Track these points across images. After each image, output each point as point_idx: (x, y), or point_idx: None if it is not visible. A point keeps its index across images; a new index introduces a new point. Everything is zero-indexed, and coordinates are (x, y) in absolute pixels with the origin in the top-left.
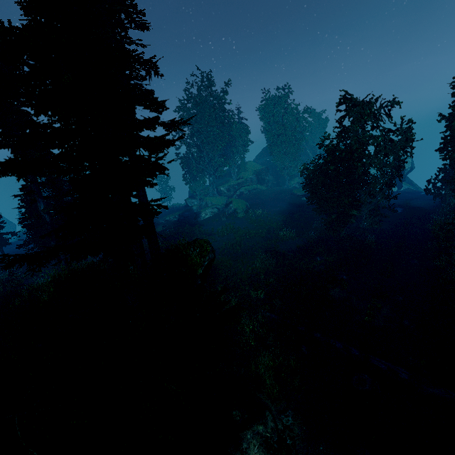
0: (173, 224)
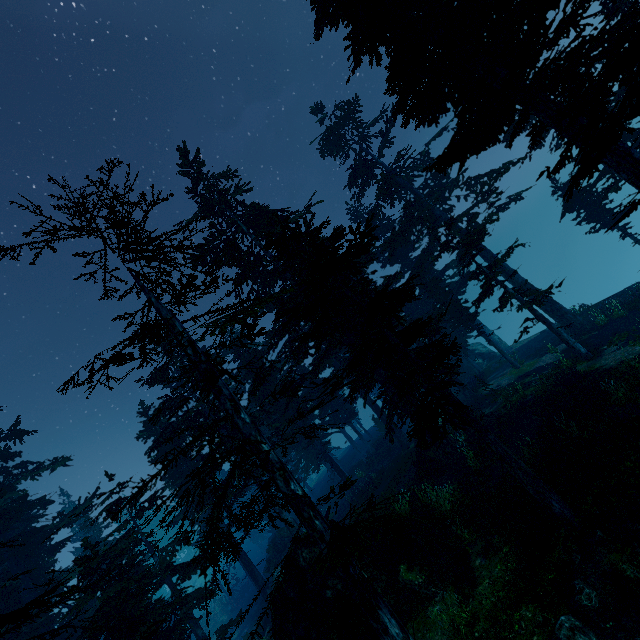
0: None
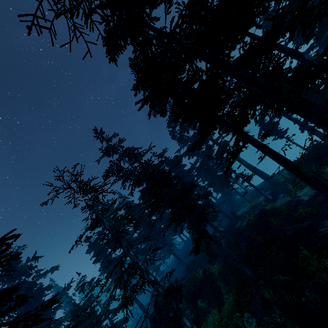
0: None
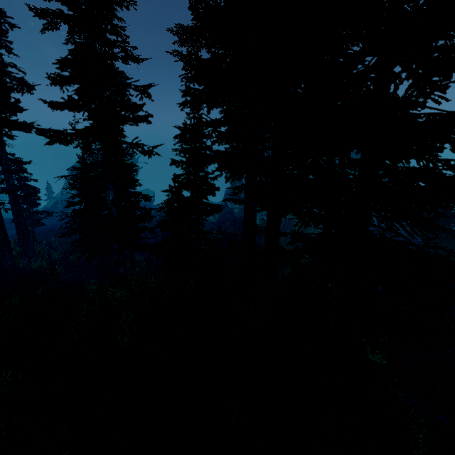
0: (213, 225)
